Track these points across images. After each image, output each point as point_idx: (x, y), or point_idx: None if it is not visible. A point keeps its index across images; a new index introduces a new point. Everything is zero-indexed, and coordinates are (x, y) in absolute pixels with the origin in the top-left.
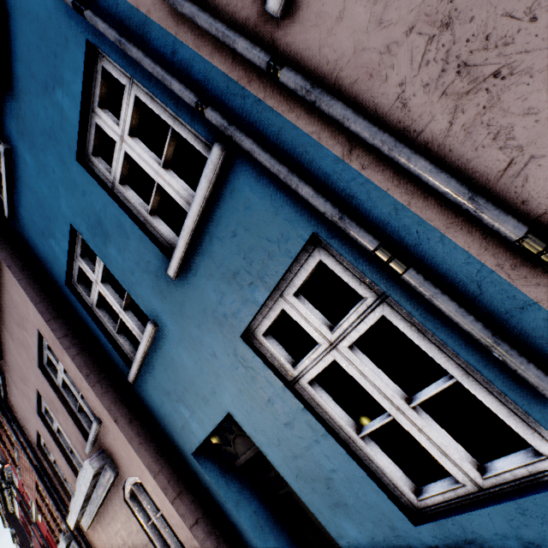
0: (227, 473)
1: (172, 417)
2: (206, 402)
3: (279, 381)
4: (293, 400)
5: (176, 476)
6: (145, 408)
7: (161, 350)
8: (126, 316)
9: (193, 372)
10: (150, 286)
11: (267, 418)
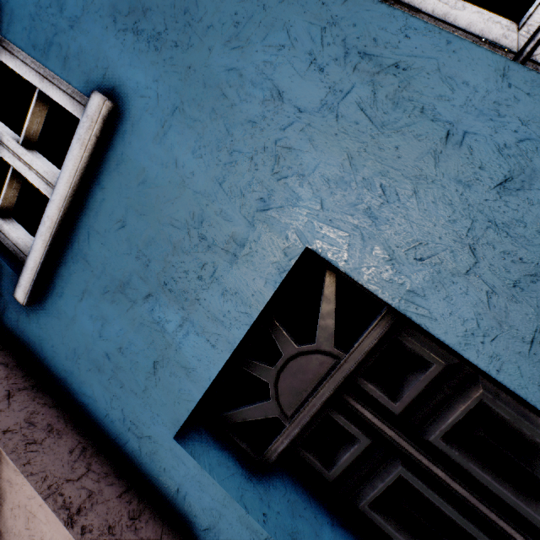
0: (255, 474)
1: (127, 353)
2: (236, 254)
3: (490, 54)
4: (536, 89)
5: (129, 512)
6: (52, 367)
7: (115, 173)
8: (27, 156)
9: (205, 184)
10: (104, 9)
11: (437, 197)
